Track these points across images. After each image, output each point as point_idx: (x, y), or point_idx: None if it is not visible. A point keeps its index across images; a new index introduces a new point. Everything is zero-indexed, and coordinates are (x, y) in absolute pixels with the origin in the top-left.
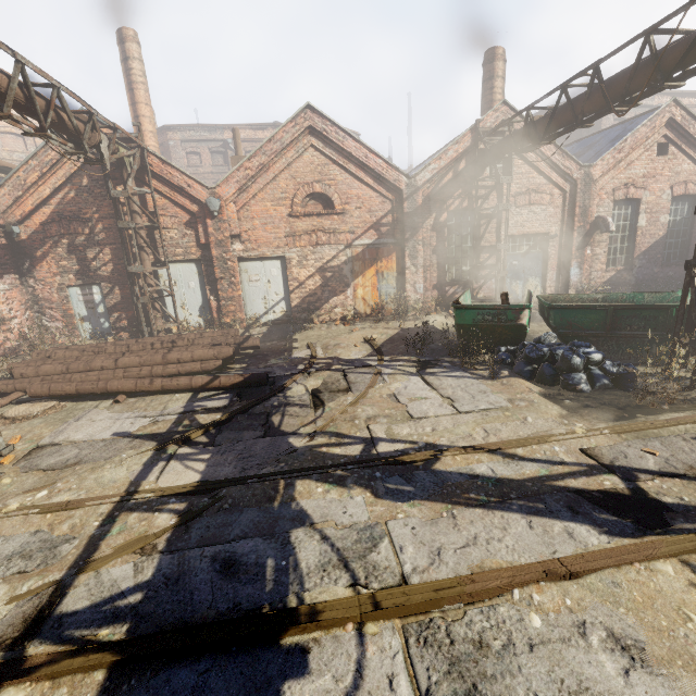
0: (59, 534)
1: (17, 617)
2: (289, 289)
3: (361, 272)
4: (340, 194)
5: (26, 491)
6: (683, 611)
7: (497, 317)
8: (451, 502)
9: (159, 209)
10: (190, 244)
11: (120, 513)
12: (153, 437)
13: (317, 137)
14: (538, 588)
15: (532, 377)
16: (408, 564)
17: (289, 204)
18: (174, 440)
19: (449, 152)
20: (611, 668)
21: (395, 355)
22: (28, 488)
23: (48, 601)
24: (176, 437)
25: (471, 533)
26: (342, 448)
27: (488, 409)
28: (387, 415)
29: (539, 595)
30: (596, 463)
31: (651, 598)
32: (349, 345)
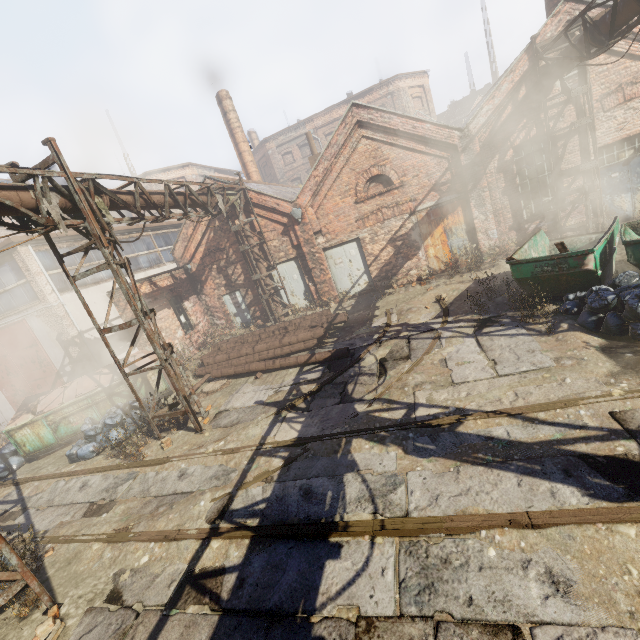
0: (230, 467)
1: (215, 508)
2: (367, 264)
3: (429, 233)
4: (396, 169)
5: (215, 441)
6: (627, 566)
7: (557, 266)
8: (461, 460)
9: (263, 228)
10: (288, 247)
11: (256, 457)
12: (275, 404)
13: (365, 128)
14: (501, 532)
15: (598, 328)
16: (413, 504)
17: (354, 194)
18: (285, 407)
19: (503, 86)
20: (535, 592)
21: (458, 314)
22: (216, 439)
23: (226, 503)
24: (287, 405)
25: (466, 486)
26: (389, 413)
27: (529, 371)
28: (432, 382)
29: (501, 536)
30: (620, 428)
31: (601, 552)
32: (420, 308)
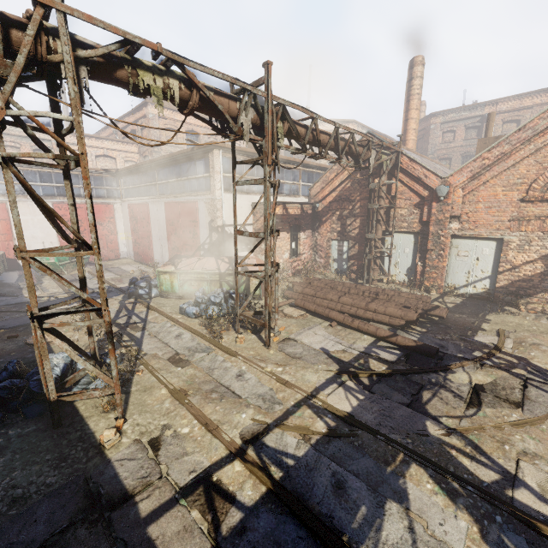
0: (278, 397)
1: (251, 429)
2: (498, 270)
3: None
4: None
5: (275, 363)
6: None
7: None
8: None
9: (398, 194)
10: (414, 220)
11: (303, 404)
12: (339, 362)
13: None
14: None
15: None
16: None
17: (524, 190)
18: (348, 372)
19: None
20: None
21: None
22: (277, 361)
23: (262, 431)
24: (350, 370)
25: None
26: (472, 463)
27: None
28: None
29: None
30: None
31: None
32: None
